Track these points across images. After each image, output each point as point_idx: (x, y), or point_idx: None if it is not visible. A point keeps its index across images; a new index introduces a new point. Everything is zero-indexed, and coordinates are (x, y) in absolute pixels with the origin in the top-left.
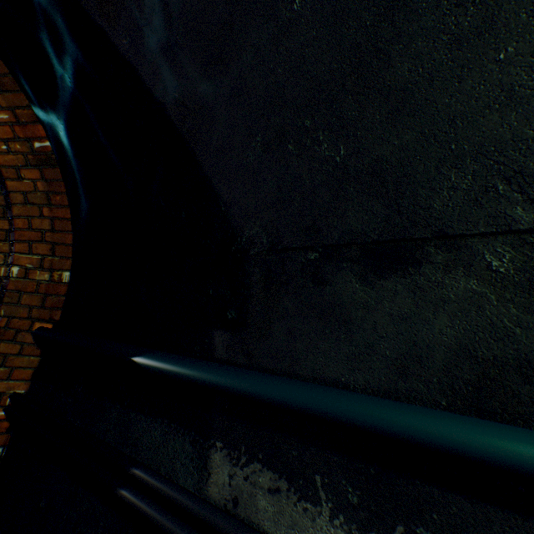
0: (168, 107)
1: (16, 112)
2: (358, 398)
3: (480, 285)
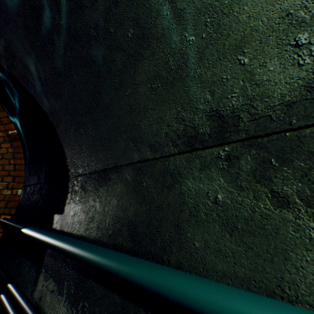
0: (48, 114)
1: (1, 119)
2: (74, 241)
3: (124, 187)
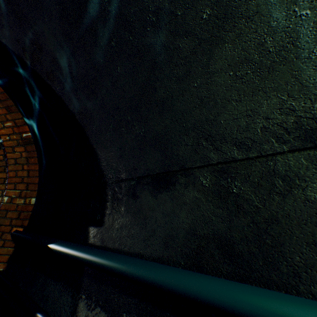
0: (76, 114)
1: (15, 121)
2: (138, 261)
3: (199, 194)
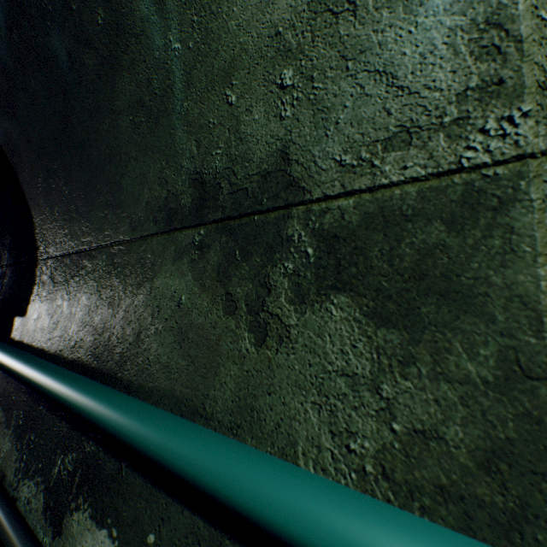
0: (4, 147)
1: None
2: (22, 354)
3: (97, 279)
